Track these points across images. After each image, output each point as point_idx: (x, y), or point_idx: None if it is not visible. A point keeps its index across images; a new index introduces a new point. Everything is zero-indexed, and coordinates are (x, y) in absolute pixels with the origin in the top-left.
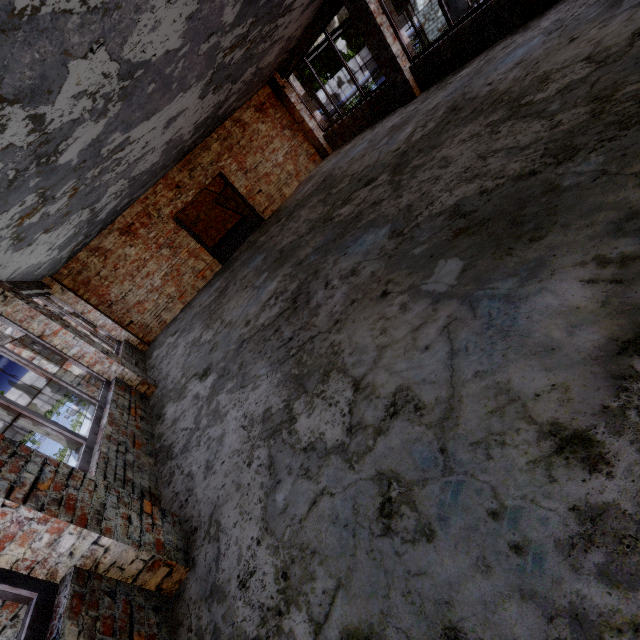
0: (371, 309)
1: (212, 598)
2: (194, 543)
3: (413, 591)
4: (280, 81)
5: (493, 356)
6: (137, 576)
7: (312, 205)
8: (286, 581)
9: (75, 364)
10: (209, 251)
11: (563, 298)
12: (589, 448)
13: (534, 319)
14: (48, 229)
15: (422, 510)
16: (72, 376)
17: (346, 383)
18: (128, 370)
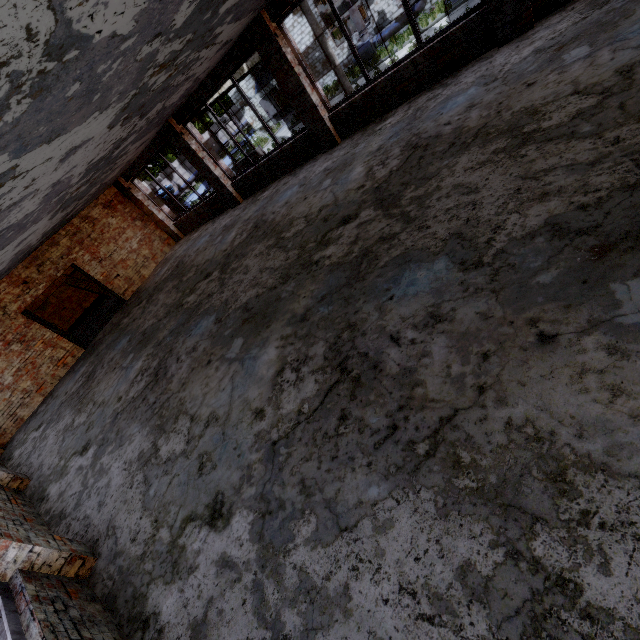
0: (202, 373)
1: (116, 558)
2: (98, 546)
3: (208, 489)
4: (125, 184)
5: (245, 387)
6: (61, 569)
7: (168, 290)
8: (157, 522)
9: None
10: (68, 338)
11: (269, 356)
12: (262, 413)
13: (260, 367)
14: None
15: (214, 460)
16: None
17: (187, 419)
18: None
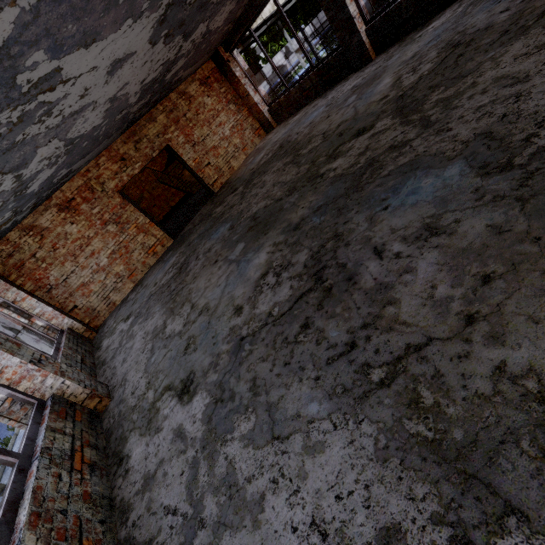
0: None
1: None
2: None
3: None
4: (224, 55)
5: None
6: None
7: (277, 169)
8: None
9: None
10: (158, 226)
11: None
12: None
13: None
14: None
15: None
16: None
17: None
18: (70, 382)
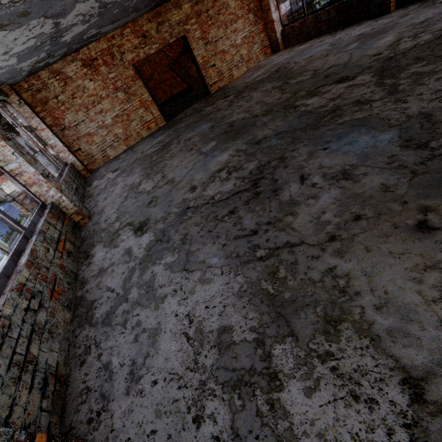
0: (402, 242)
1: None
2: None
3: None
4: None
5: None
6: None
7: (266, 89)
8: None
9: (11, 180)
10: (158, 106)
11: None
12: None
13: None
14: (1, 24)
15: None
16: (7, 191)
17: (384, 367)
18: (65, 198)
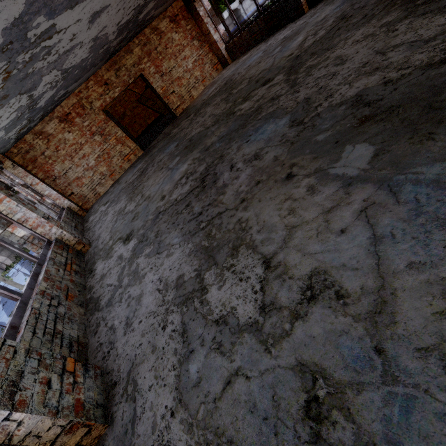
0: (277, 190)
1: None
2: (113, 398)
3: None
4: None
5: (430, 246)
6: (55, 439)
7: (216, 103)
8: None
9: (19, 227)
10: (133, 139)
11: None
12: None
13: None
14: None
15: (361, 423)
16: (18, 236)
17: (256, 259)
18: (66, 232)
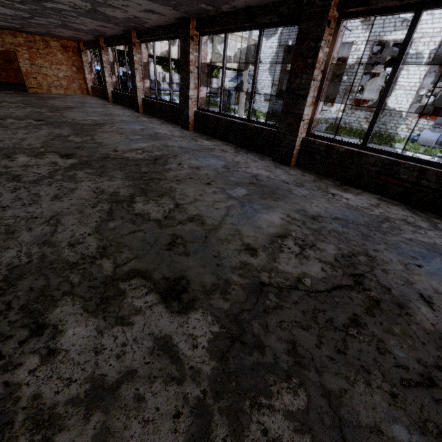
0: None
1: None
2: None
3: None
4: (82, 47)
5: None
6: None
7: (24, 99)
8: None
9: None
10: None
11: None
12: None
13: None
14: None
15: None
16: None
17: None
18: None
